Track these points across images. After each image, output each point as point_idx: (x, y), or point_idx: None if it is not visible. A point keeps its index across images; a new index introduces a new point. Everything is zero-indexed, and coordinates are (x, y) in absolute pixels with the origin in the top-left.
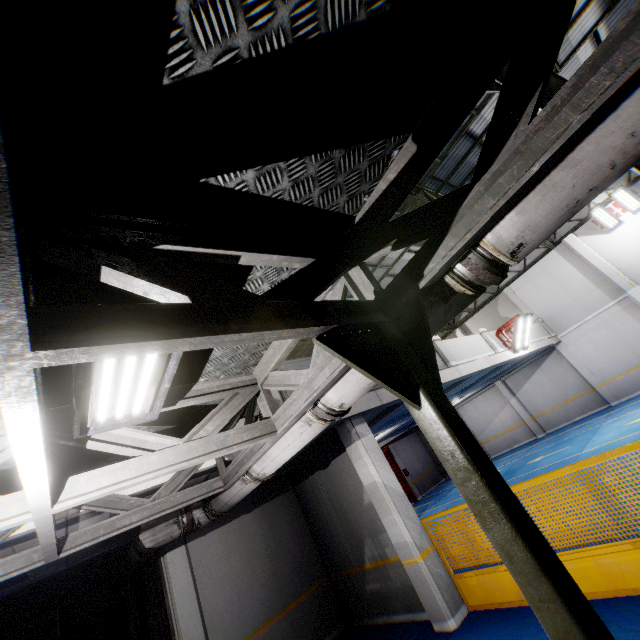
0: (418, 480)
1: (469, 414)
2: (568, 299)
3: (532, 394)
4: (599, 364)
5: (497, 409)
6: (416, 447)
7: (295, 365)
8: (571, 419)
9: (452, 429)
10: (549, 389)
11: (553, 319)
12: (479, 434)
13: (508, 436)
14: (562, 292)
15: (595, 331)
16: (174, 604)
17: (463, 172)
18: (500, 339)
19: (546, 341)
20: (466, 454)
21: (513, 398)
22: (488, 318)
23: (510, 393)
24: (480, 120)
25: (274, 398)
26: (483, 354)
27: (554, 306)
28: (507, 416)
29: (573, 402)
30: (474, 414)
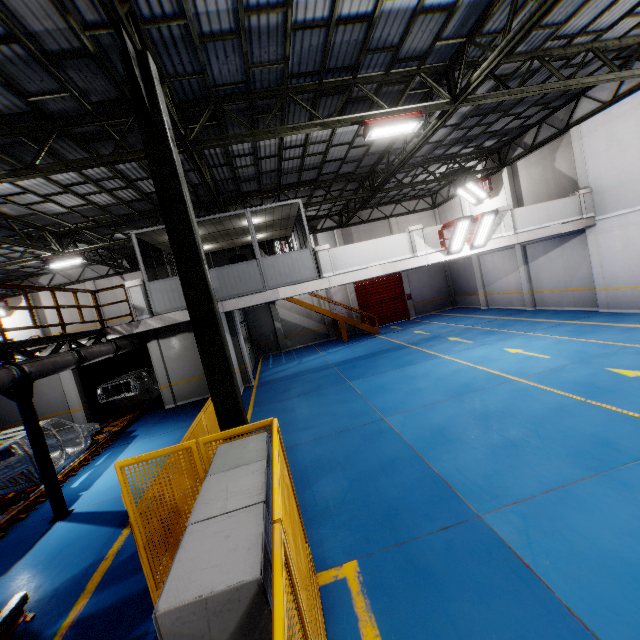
0: (420, 304)
1: (486, 265)
2: (634, 171)
3: (542, 270)
4: (615, 267)
5: (508, 270)
6: (434, 277)
7: (161, 284)
8: (561, 307)
9: (22, 413)
10: (558, 271)
11: (602, 193)
12: (487, 285)
13: (507, 297)
14: (634, 157)
15: (636, 227)
16: (153, 362)
17: (347, 52)
18: (442, 236)
19: (548, 230)
20: (24, 420)
21: (523, 267)
22: (541, 165)
23: (522, 261)
24: (309, 6)
25: (142, 307)
26: (389, 259)
27: (613, 175)
28: (513, 280)
29: (572, 293)
30: (490, 267)
